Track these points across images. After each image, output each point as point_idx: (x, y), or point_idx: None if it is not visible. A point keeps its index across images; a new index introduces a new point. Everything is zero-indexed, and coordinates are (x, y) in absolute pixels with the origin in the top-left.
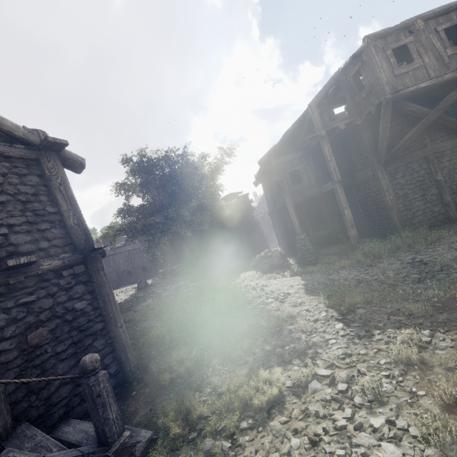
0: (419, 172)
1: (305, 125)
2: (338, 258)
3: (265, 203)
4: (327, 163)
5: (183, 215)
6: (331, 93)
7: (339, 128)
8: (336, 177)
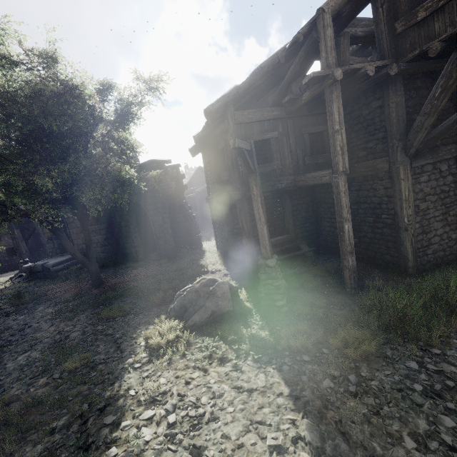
0: (446, 178)
1: (299, 55)
2: (322, 301)
3: (198, 179)
4: (330, 136)
5: (40, 187)
6: (345, 13)
7: (364, 73)
8: (343, 163)
